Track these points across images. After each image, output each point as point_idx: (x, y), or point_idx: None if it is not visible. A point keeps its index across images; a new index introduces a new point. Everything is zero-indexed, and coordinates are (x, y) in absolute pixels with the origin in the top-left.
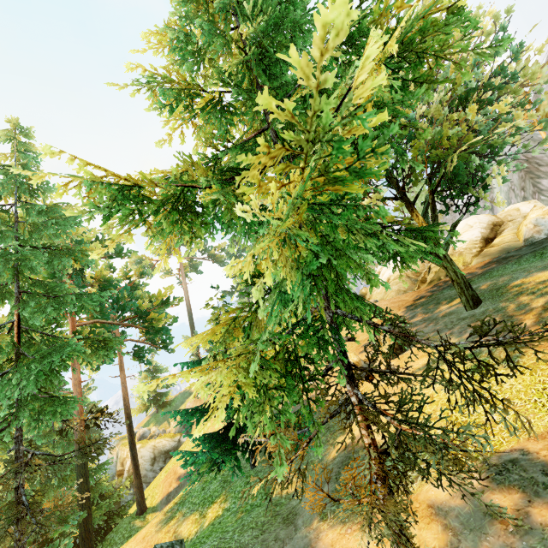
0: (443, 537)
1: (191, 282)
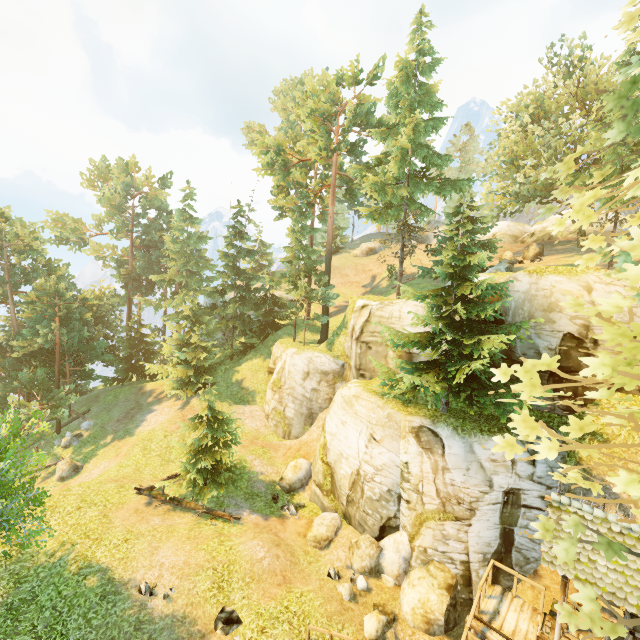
0: (600, 266)
1: None
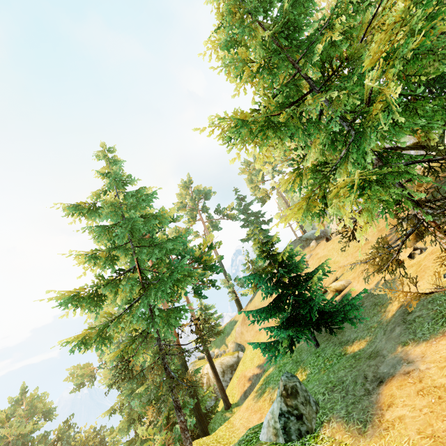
0: None
1: (215, 238)
